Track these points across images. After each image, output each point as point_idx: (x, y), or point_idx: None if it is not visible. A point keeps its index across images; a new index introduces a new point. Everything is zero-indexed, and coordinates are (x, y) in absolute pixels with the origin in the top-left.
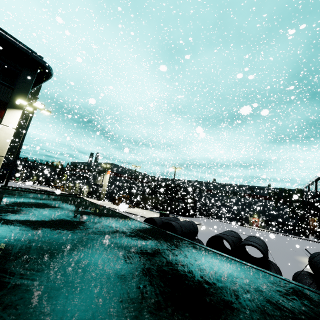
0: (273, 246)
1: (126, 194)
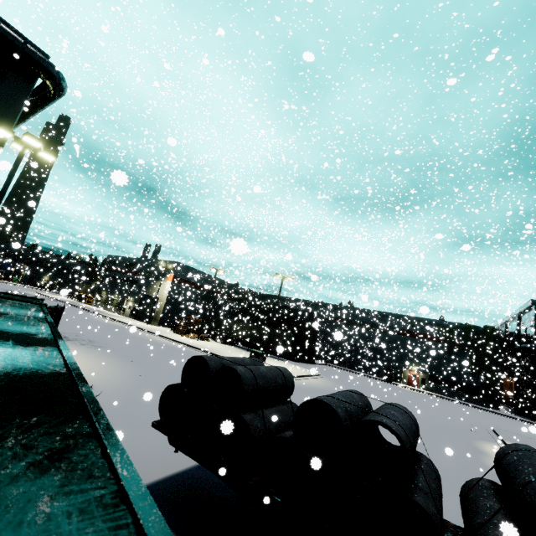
0: (438, 420)
1: (198, 317)
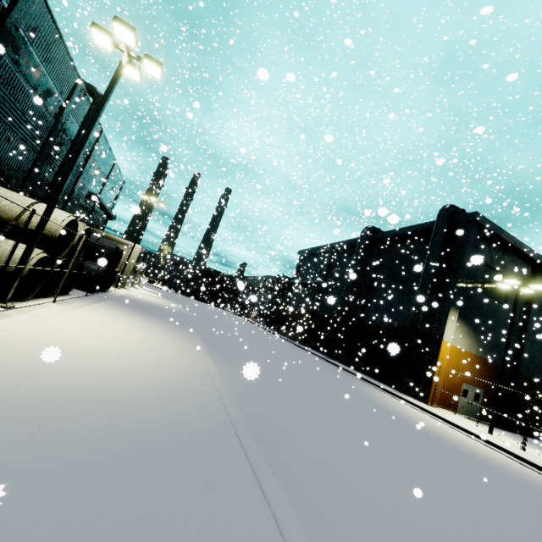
0: None
1: None
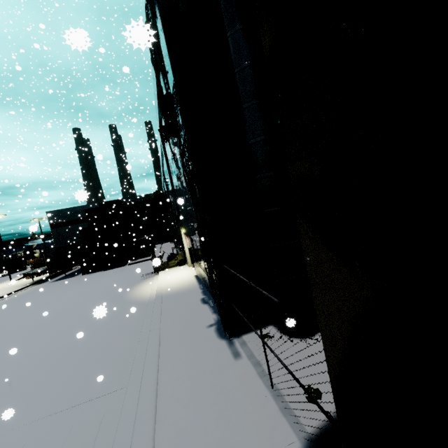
0: None
1: None
